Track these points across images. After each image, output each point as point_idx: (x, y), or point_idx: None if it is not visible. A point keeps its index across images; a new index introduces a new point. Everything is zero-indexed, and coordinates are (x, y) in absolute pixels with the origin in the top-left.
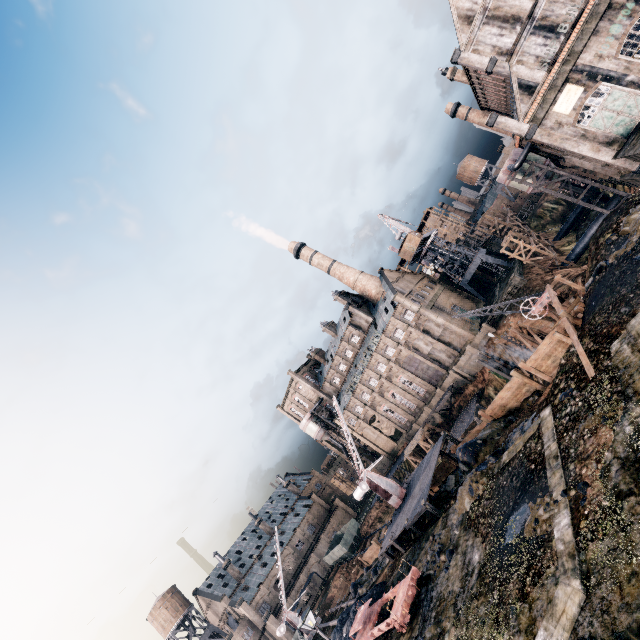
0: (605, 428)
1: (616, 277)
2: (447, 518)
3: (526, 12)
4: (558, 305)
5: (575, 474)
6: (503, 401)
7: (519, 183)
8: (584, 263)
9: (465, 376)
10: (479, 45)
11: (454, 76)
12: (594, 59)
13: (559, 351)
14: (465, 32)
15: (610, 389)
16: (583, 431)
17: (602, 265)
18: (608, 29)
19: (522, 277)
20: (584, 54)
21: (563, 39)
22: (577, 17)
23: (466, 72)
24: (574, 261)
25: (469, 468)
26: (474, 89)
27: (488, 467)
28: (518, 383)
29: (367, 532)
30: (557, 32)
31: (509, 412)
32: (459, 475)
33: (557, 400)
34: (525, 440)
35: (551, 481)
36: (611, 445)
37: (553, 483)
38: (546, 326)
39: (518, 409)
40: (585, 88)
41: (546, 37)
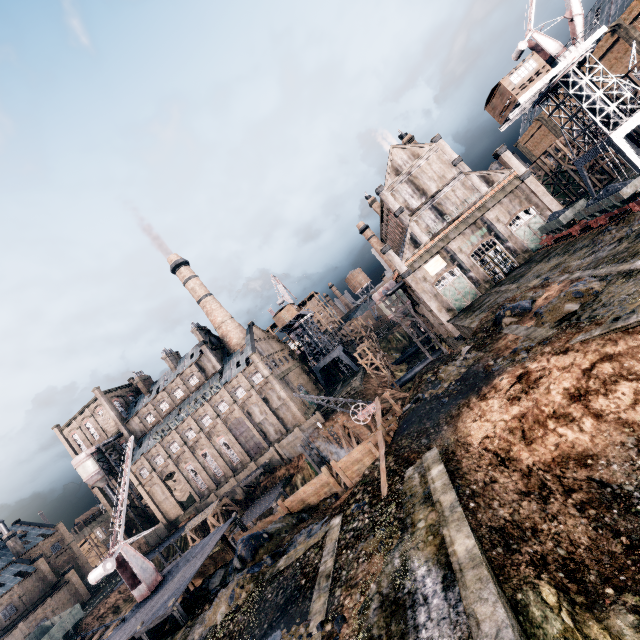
0: (379, 555)
1: (426, 411)
2: (191, 629)
3: (431, 193)
4: (379, 418)
5: (338, 603)
6: (305, 495)
7: (386, 307)
8: (406, 391)
9: (283, 457)
10: (397, 193)
11: (373, 204)
12: (457, 249)
13: (367, 460)
14: (392, 178)
15: (395, 514)
16: (360, 552)
17: (420, 397)
18: (470, 236)
19: (361, 383)
20: (453, 242)
21: (445, 225)
22: (457, 217)
23: (382, 206)
24: (400, 386)
25: (243, 565)
26: (382, 222)
27: (261, 570)
28: (324, 480)
29: (89, 626)
30: (444, 218)
31: (306, 508)
32: (229, 572)
33: (350, 510)
34: (308, 547)
35: (314, 606)
36: (379, 576)
37: (315, 609)
38: (364, 433)
39: (314, 508)
40: (447, 264)
41: (437, 217)
